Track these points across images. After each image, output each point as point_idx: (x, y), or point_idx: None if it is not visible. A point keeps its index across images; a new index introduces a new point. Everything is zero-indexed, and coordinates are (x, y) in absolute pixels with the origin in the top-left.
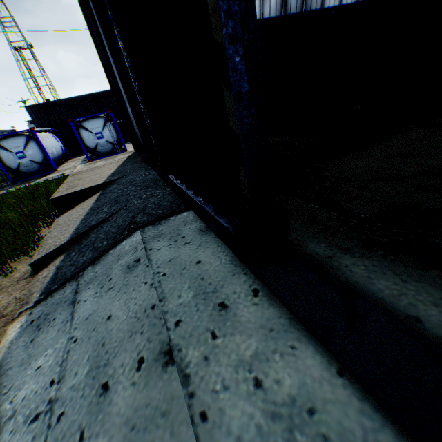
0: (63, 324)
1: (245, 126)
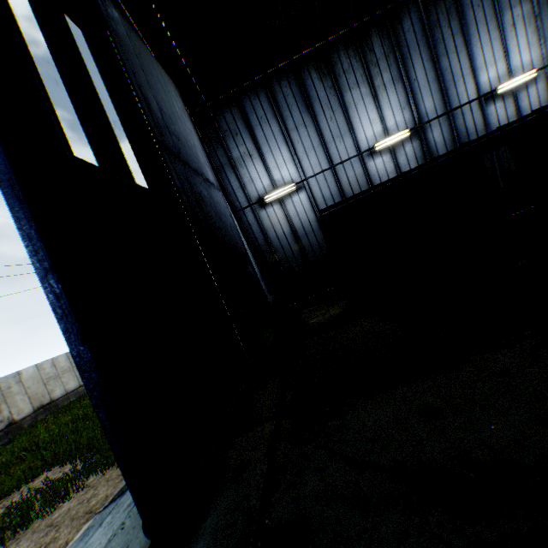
0: (84, 543)
1: (114, 447)
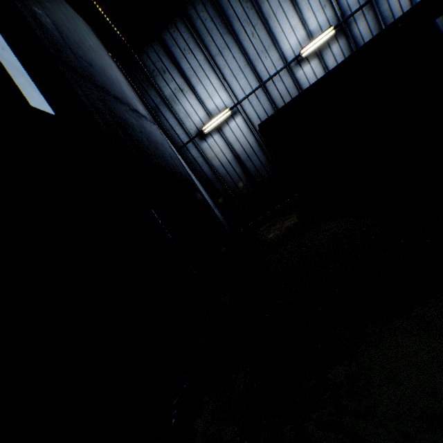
0: None
1: None
